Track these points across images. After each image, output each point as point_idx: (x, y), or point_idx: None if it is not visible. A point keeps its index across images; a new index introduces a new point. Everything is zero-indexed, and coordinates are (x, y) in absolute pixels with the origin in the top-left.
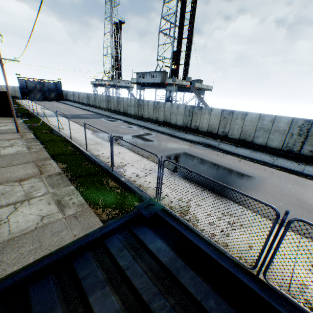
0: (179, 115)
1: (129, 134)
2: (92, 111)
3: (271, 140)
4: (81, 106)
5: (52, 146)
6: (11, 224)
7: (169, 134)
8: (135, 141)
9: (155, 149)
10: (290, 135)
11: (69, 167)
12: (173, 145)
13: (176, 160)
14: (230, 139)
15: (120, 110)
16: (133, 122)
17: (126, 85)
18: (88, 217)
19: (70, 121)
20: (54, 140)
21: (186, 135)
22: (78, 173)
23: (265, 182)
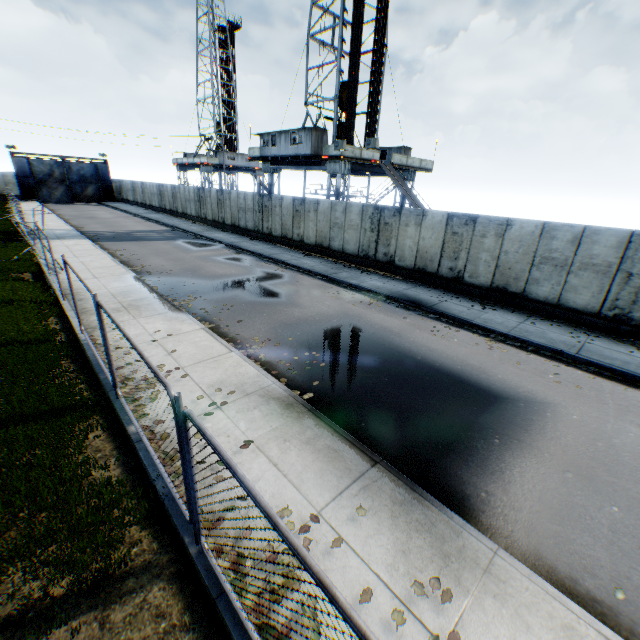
0: (350, 230)
1: (225, 279)
2: (165, 223)
3: (572, 290)
4: (147, 213)
5: (1, 319)
6: None
7: (323, 275)
8: (233, 295)
9: (275, 320)
10: (625, 277)
11: (0, 388)
12: (325, 304)
13: (320, 350)
14: (468, 287)
15: (225, 221)
16: (247, 247)
17: (247, 166)
18: None
19: (96, 249)
20: (17, 300)
21: (363, 278)
22: (11, 410)
23: (562, 421)
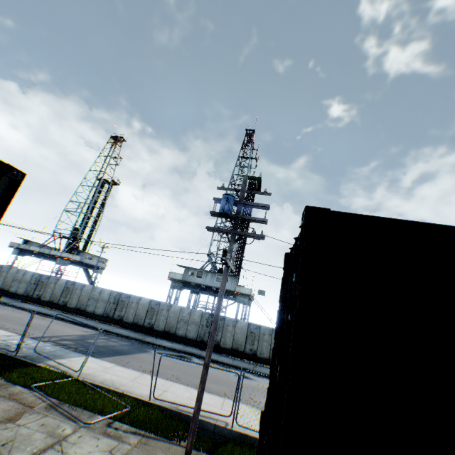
0: None
1: None
2: (77, 322)
3: None
4: (13, 300)
5: None
6: None
7: None
8: None
9: None
10: None
11: None
12: None
13: None
14: None
15: (154, 326)
16: (223, 360)
17: (98, 265)
18: None
19: (143, 373)
20: None
21: None
22: None
23: None
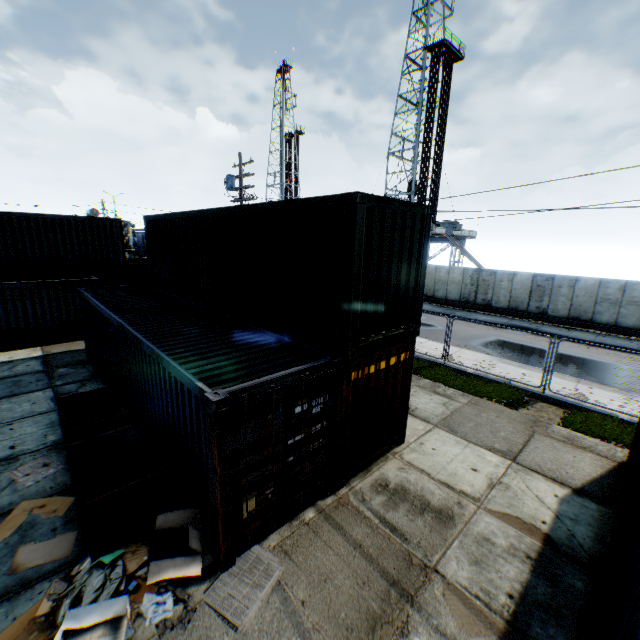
0: (452, 284)
1: None
2: None
3: (622, 317)
4: None
5: None
6: (423, 409)
7: (446, 314)
8: None
9: (455, 337)
10: None
11: None
12: (470, 330)
13: (499, 349)
14: (550, 318)
15: None
16: None
17: None
18: (486, 404)
19: None
20: None
21: (474, 315)
22: None
23: None
